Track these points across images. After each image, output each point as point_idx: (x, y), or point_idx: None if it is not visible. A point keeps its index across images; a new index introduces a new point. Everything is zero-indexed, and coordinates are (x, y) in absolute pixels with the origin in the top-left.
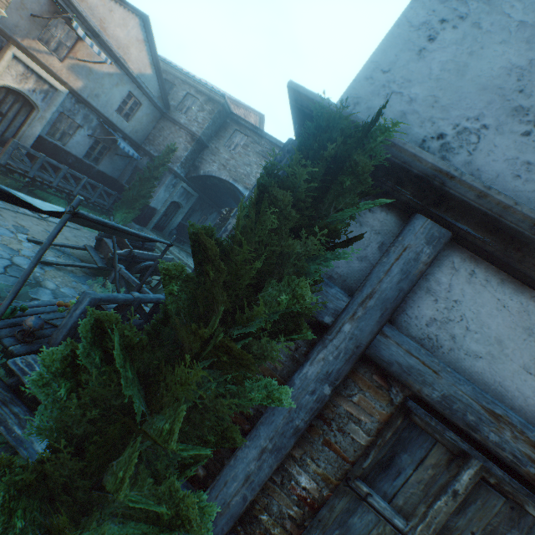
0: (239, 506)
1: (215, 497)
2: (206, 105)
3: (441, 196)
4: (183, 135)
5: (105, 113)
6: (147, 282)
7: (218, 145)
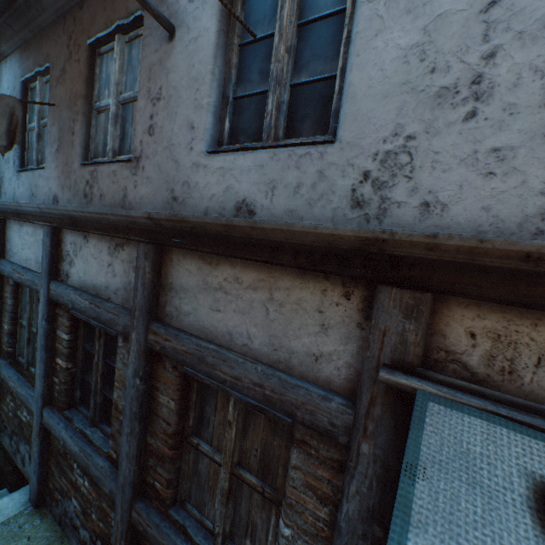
0: None
1: None
2: None
3: None
4: None
5: None
6: None
7: None
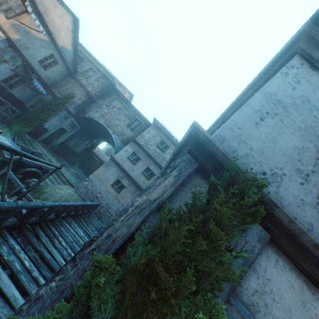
0: None
1: None
2: (101, 79)
3: (268, 213)
4: (81, 90)
5: (30, 60)
6: (27, 183)
7: (103, 103)
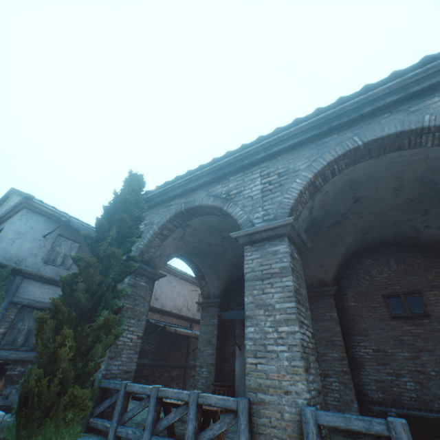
0: None
1: None
2: None
3: (22, 272)
4: None
5: None
6: None
7: None
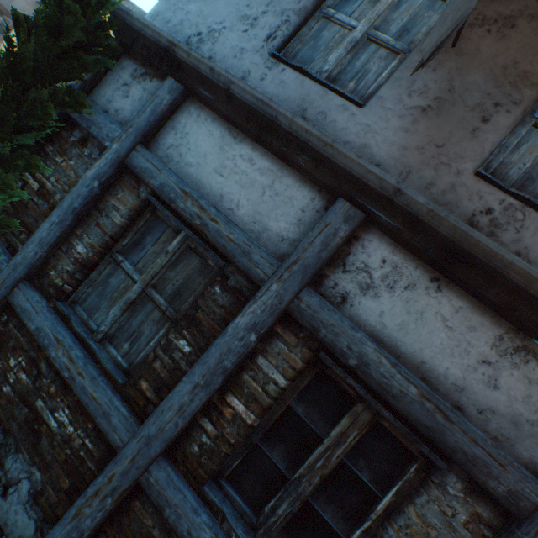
0: (33, 259)
1: (20, 255)
2: None
3: (179, 63)
4: None
5: None
6: None
7: None
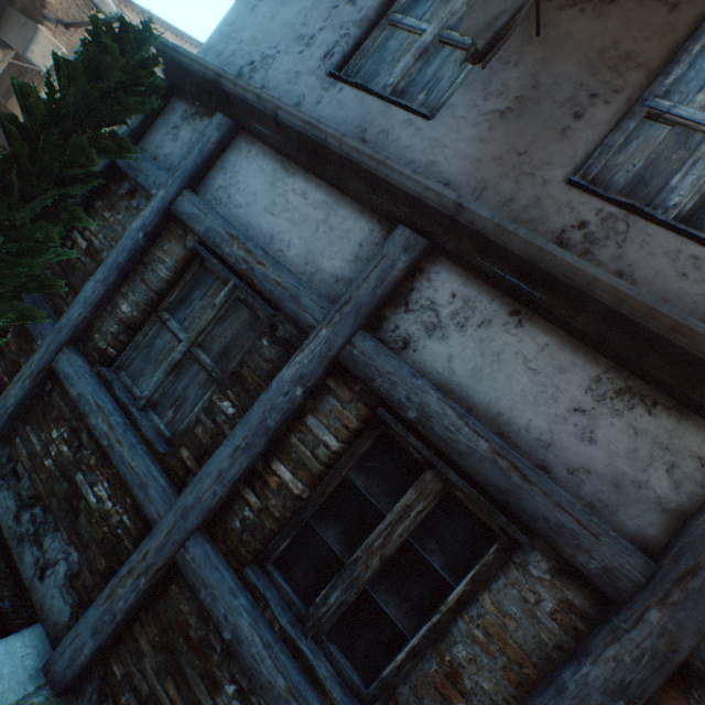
0: (77, 320)
1: (65, 317)
2: None
3: (228, 96)
4: None
5: None
6: None
7: None
